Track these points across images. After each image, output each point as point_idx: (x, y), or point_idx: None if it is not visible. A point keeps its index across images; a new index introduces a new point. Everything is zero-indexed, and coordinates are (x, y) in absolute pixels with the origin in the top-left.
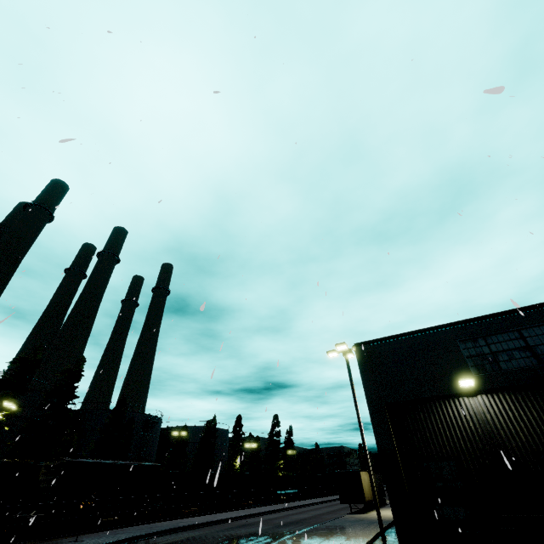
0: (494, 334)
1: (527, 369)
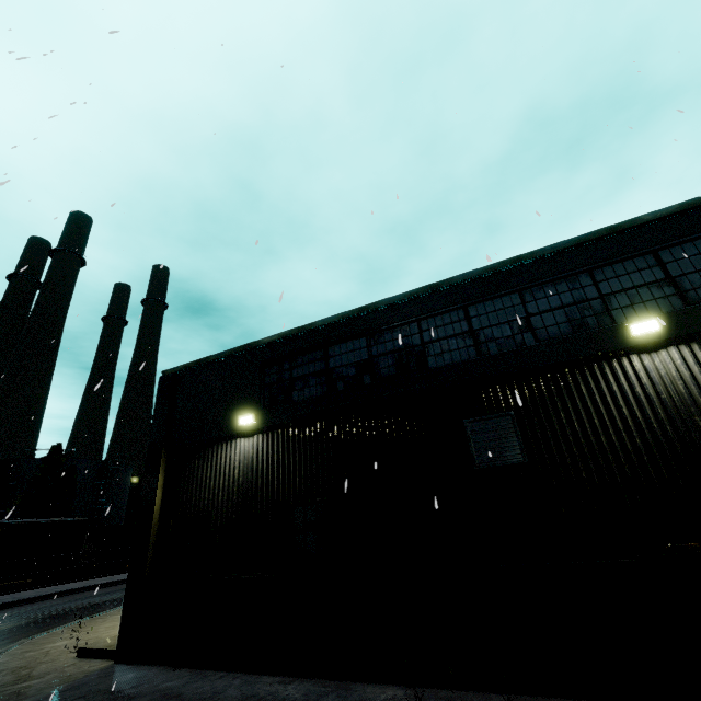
0: (302, 354)
1: (311, 400)
